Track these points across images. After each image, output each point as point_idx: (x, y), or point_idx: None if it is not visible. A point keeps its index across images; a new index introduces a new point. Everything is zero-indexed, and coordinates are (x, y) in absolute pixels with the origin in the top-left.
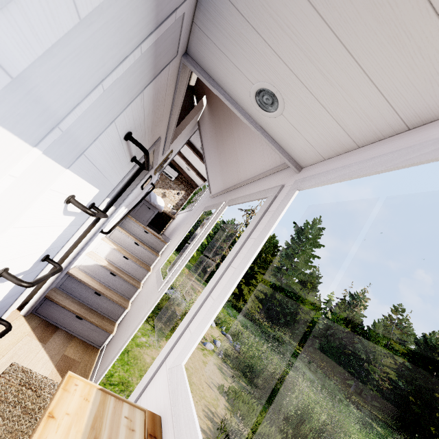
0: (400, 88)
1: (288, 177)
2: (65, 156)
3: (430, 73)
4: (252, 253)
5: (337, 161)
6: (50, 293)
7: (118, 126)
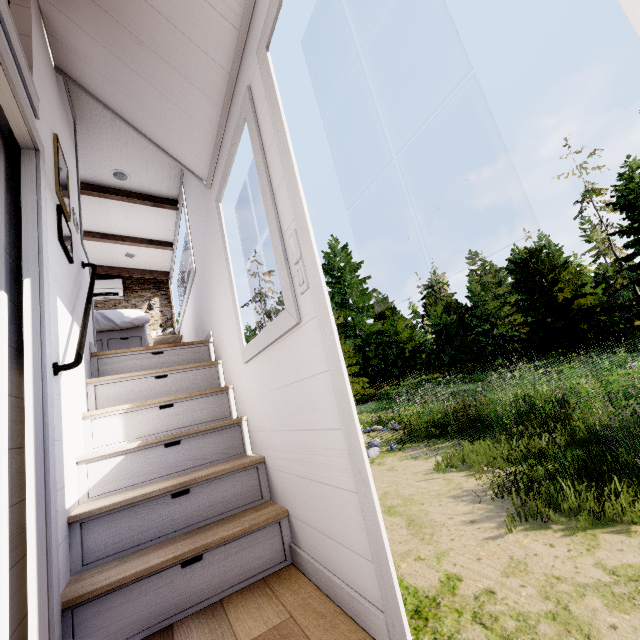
0: None
1: None
2: None
3: None
4: None
5: None
6: (71, 592)
7: None
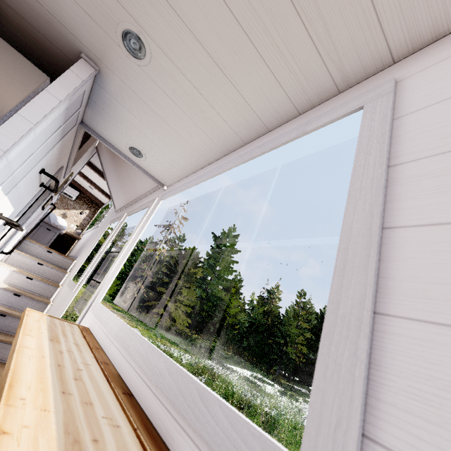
0: (185, 156)
1: (161, 193)
2: (8, 188)
3: (190, 153)
4: (138, 237)
5: (178, 184)
6: None
7: (37, 167)
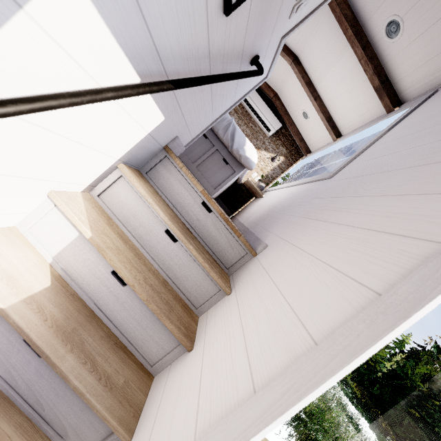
0: None
1: None
2: None
3: None
4: None
5: None
6: None
7: None
